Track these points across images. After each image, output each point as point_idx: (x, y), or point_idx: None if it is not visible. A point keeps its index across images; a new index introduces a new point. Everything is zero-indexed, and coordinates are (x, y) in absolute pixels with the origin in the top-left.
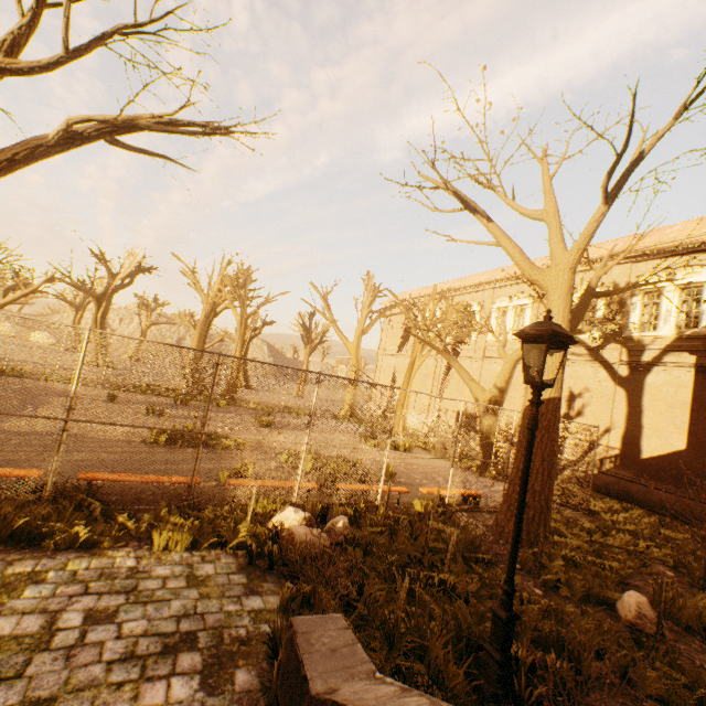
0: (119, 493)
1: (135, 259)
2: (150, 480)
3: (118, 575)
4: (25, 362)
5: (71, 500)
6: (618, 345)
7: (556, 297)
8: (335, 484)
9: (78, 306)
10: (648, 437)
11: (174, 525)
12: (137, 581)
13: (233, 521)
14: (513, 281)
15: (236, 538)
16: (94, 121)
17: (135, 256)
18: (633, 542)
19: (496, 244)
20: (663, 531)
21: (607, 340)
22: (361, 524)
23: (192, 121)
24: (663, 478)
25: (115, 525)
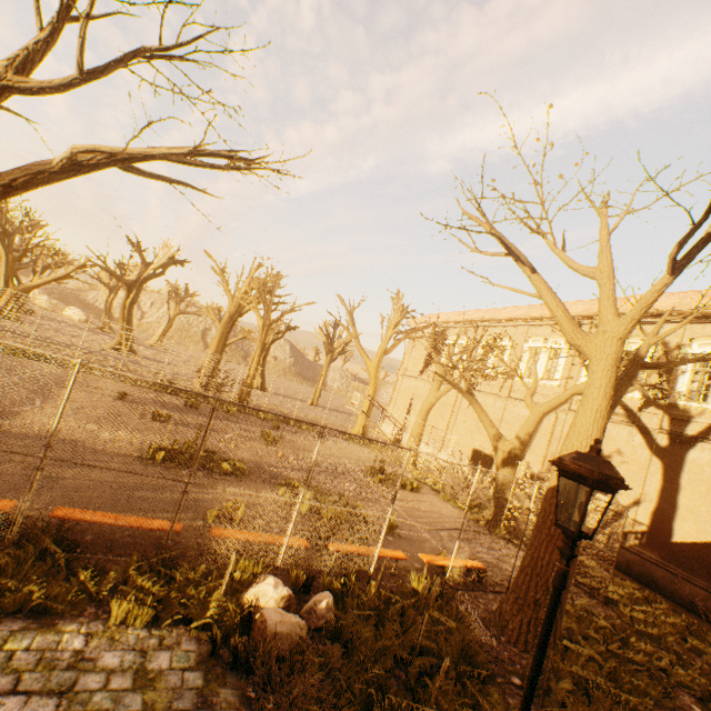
0: (89, 541)
1: (169, 251)
2: (127, 523)
3: (59, 662)
4: (51, 341)
5: (36, 544)
6: (660, 411)
7: (599, 368)
8: (328, 542)
9: (112, 287)
10: (682, 519)
11: (140, 588)
12: (77, 675)
13: (205, 590)
14: (550, 322)
15: (204, 615)
16: (100, 152)
17: (169, 248)
18: (655, 654)
19: (538, 296)
20: (690, 640)
21: (648, 403)
22: (347, 603)
23: (216, 151)
24: (695, 569)
25: (75, 583)
